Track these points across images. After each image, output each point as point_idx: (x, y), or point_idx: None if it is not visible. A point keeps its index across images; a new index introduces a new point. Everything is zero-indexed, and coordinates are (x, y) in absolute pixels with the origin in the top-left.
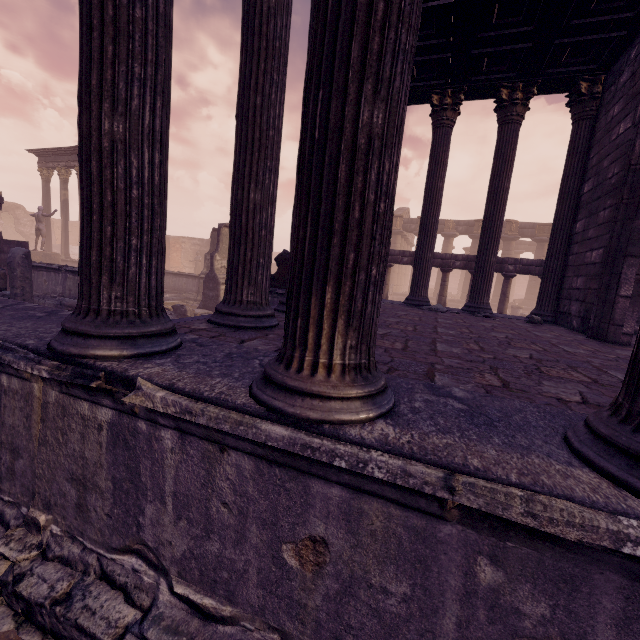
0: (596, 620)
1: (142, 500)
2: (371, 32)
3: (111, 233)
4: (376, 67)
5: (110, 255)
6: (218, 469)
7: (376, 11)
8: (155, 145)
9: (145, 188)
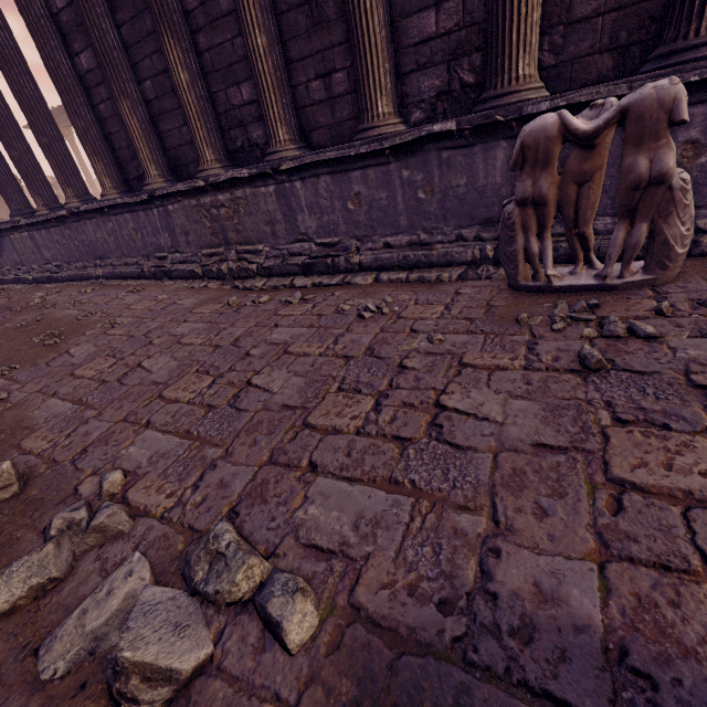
0: (75, 232)
1: (41, 250)
2: (5, 139)
3: (4, 190)
4: (10, 145)
5: (7, 196)
6: (43, 235)
7: (3, 135)
8: (1, 164)
9: (5, 176)
